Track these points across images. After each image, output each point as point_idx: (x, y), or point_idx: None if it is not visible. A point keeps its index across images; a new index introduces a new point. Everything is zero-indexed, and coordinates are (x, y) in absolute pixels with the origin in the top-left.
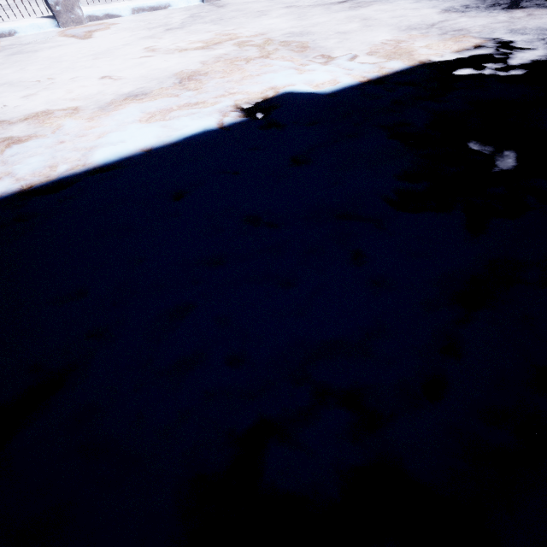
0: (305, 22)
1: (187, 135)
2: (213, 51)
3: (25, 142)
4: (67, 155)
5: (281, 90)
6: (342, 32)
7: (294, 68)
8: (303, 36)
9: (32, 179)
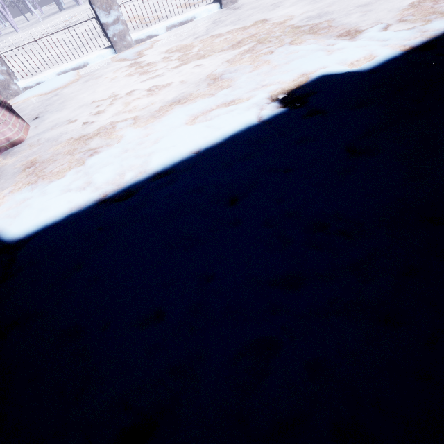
0: (320, 4)
1: (231, 134)
2: (238, 49)
3: (99, 154)
4: (132, 163)
5: (314, 74)
6: (362, 4)
7: (321, 51)
8: (321, 17)
9: (107, 188)
